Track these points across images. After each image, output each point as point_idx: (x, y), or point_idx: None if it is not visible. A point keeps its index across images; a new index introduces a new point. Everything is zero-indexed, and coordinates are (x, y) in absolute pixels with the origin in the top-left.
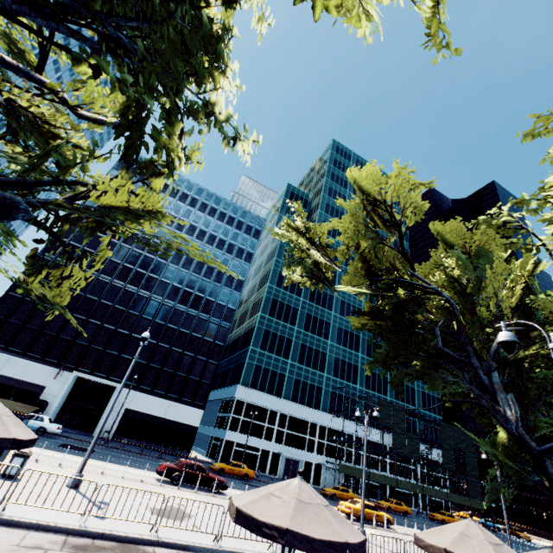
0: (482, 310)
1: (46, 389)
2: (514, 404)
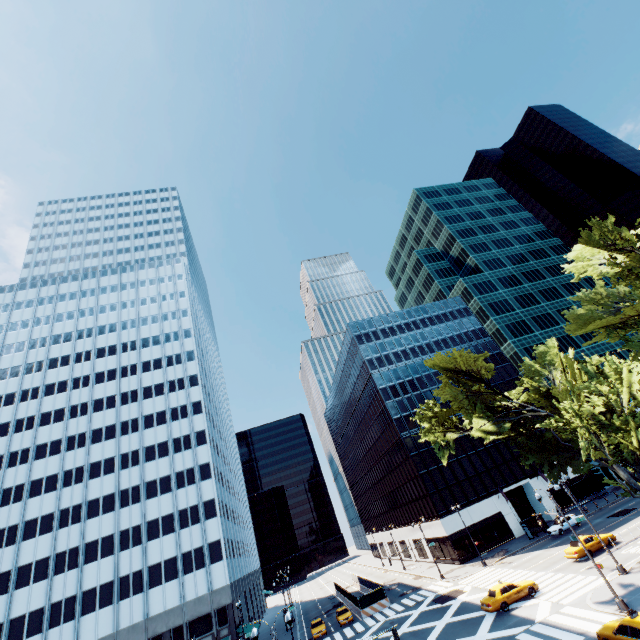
0: None
1: (502, 513)
2: None
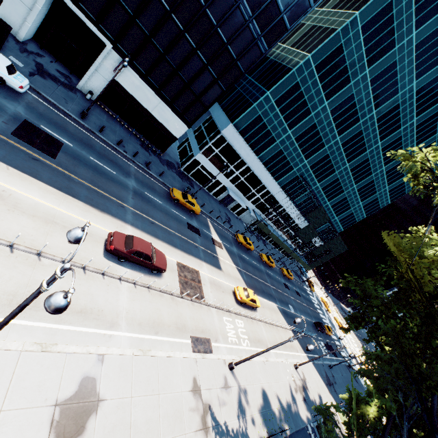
0: None
1: None
2: None
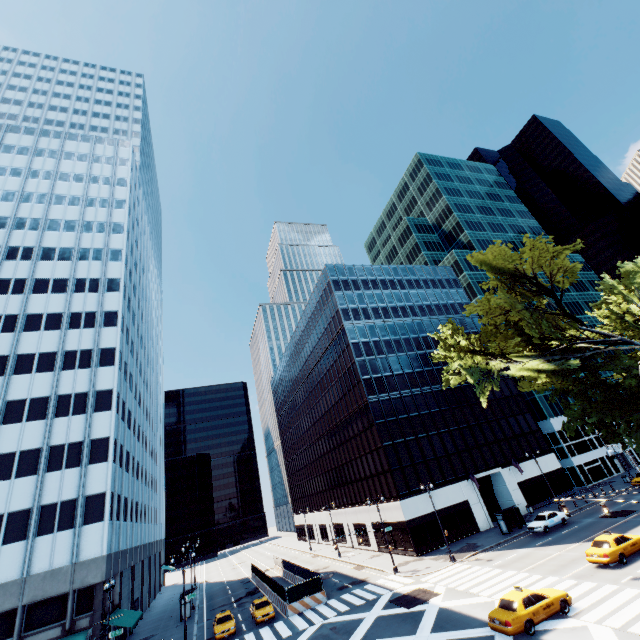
0: None
1: (468, 501)
2: None
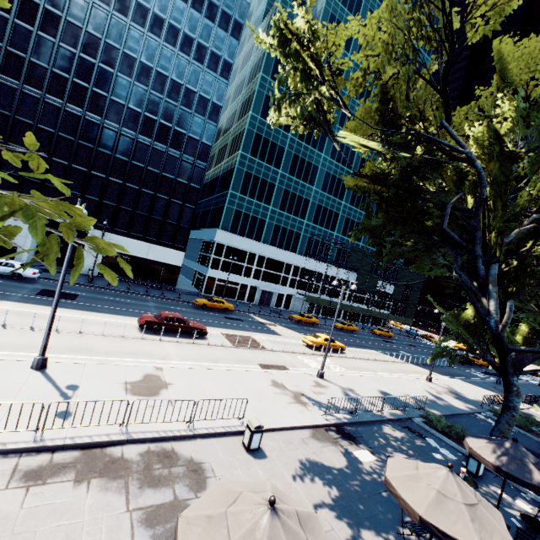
0: (524, 197)
1: None
2: (511, 312)
